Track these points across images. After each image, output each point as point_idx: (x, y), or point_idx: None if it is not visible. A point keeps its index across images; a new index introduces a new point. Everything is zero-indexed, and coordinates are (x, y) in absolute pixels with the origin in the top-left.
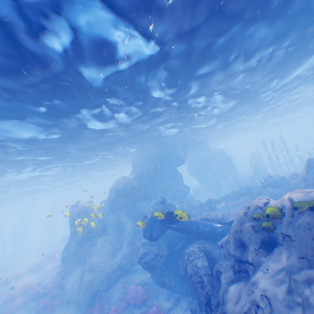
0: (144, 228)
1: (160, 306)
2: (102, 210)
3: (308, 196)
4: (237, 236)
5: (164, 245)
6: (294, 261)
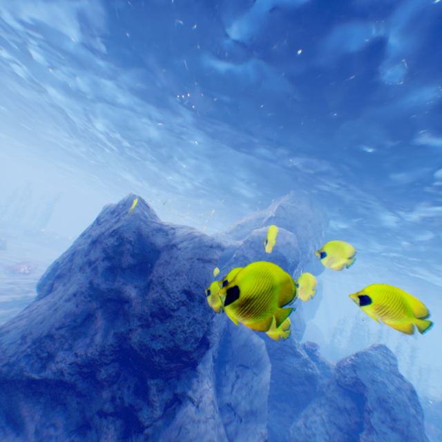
0: None
1: None
2: None
3: None
4: None
5: None
6: None
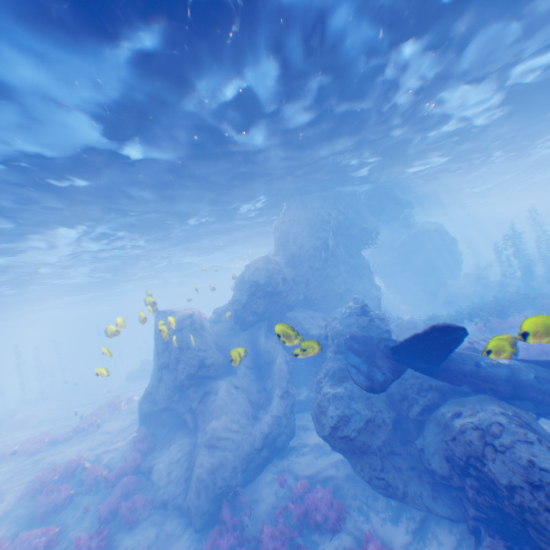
0: (354, 363)
1: (379, 537)
2: (220, 325)
3: None
4: None
5: (382, 403)
6: None
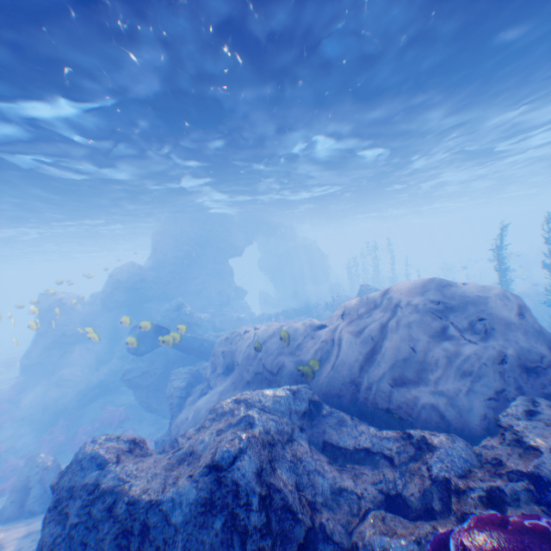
0: None
1: (141, 430)
2: (93, 308)
3: (264, 330)
4: (214, 360)
5: (160, 363)
6: (229, 385)
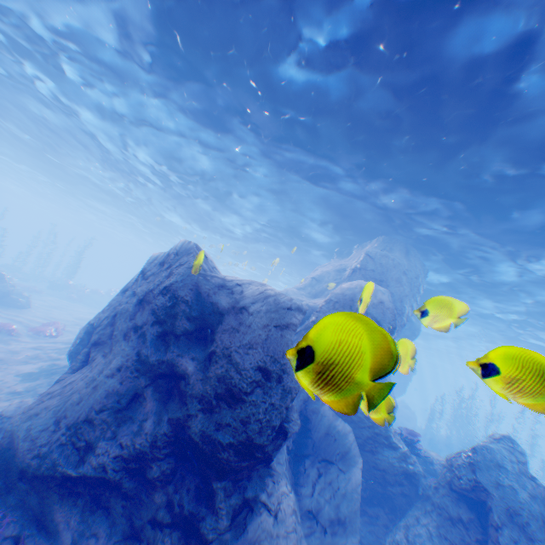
0: None
1: None
2: None
3: None
4: None
5: None
6: None
